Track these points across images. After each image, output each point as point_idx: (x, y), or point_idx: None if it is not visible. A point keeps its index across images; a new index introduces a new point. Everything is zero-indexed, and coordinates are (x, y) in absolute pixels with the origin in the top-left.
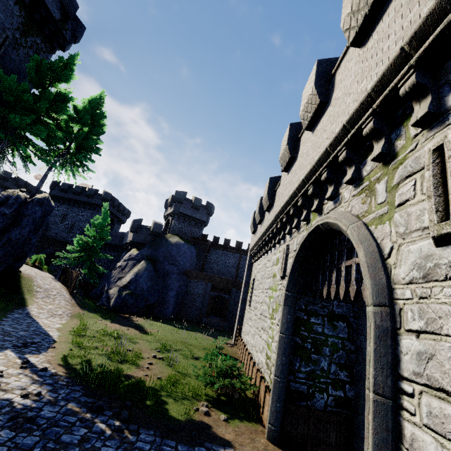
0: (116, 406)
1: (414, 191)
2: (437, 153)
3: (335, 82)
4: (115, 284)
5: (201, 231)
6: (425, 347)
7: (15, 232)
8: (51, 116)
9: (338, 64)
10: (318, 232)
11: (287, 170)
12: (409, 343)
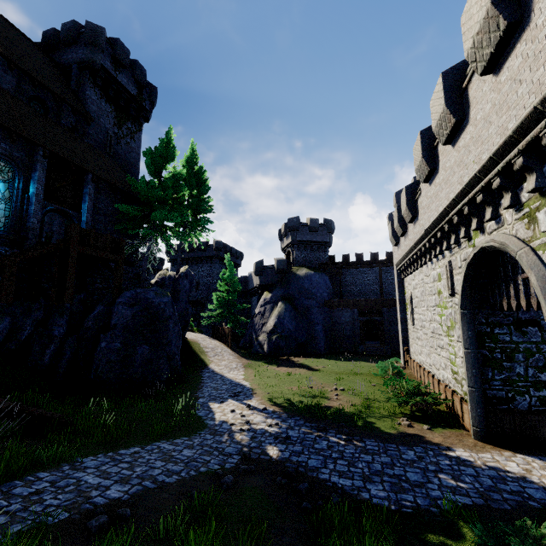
0: (334, 427)
1: None
2: None
3: (469, 98)
4: (261, 331)
5: (326, 254)
6: None
7: (178, 307)
8: (172, 197)
9: (468, 79)
10: (484, 253)
11: (428, 180)
12: None
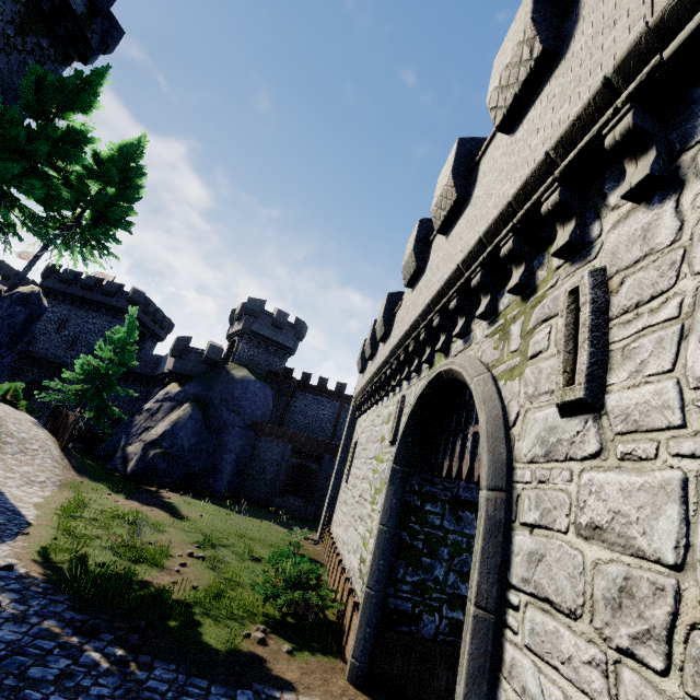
0: (121, 628)
1: (548, 341)
2: (573, 296)
3: (479, 173)
4: (138, 437)
5: (283, 363)
6: (537, 546)
7: None
8: (54, 166)
9: (484, 149)
10: (440, 382)
11: (412, 285)
12: (522, 540)
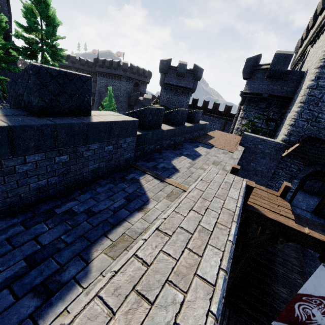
0: None
1: None
2: None
3: None
4: None
5: (188, 98)
6: None
7: None
8: None
9: None
10: None
11: None
12: None
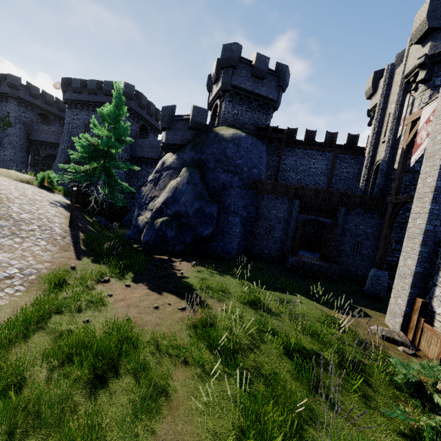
0: None
1: None
2: None
3: None
4: (146, 207)
5: (268, 119)
6: None
7: None
8: None
9: None
10: None
11: None
12: None
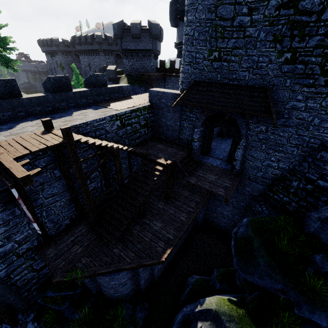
0: None
1: None
2: None
3: None
4: None
5: (151, 62)
6: None
7: None
8: None
9: None
10: None
11: None
12: None
